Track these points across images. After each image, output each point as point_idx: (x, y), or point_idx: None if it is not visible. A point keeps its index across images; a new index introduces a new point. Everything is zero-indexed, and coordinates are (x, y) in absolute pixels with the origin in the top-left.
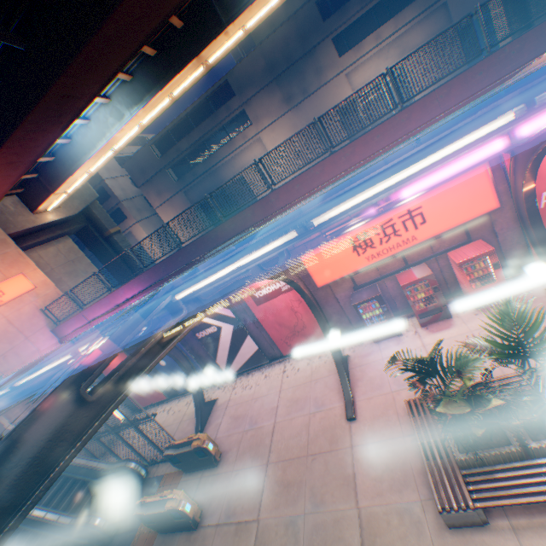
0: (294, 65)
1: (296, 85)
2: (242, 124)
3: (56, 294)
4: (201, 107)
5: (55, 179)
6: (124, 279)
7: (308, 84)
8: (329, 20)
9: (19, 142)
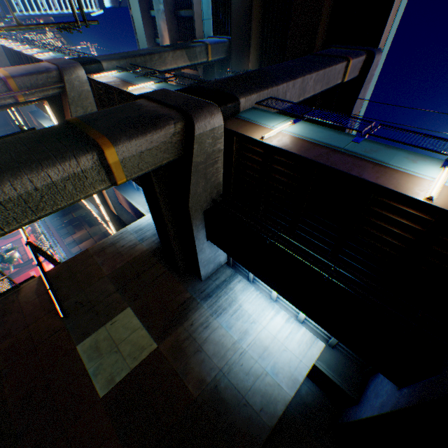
0: None
1: None
2: None
3: None
4: None
5: None
6: (52, 216)
7: None
8: None
9: None
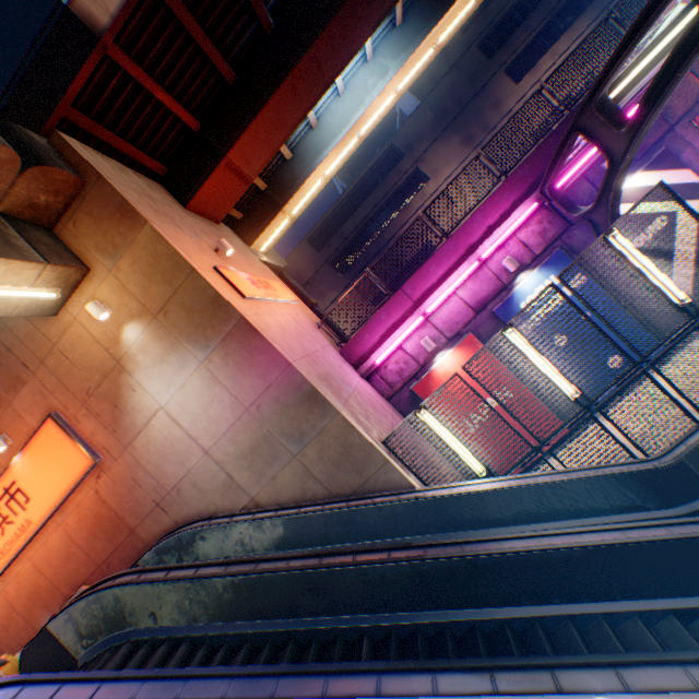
0: (466, 107)
1: (473, 125)
2: (413, 187)
3: (316, 319)
4: (362, 185)
5: (288, 186)
6: None
7: (487, 120)
8: (495, 56)
9: (350, 13)
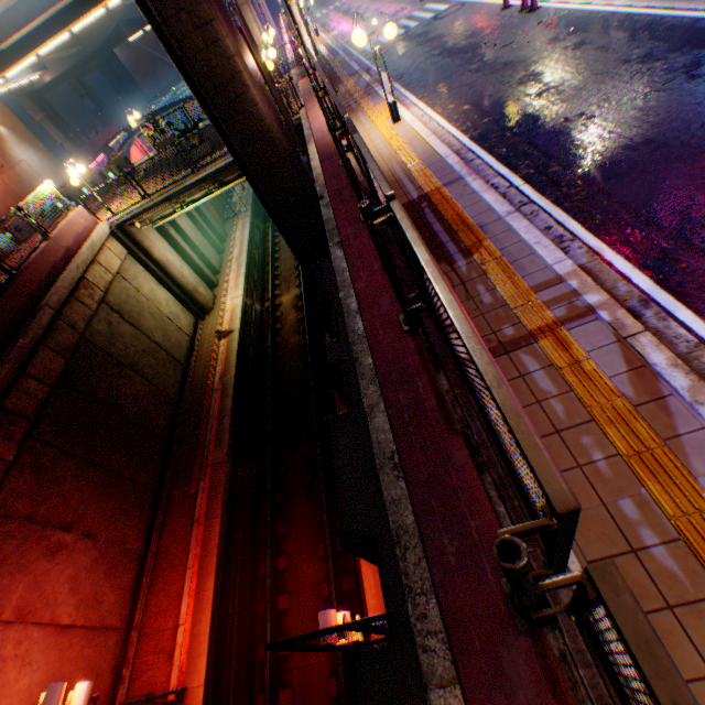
0: None
1: None
2: None
3: None
4: None
5: None
6: None
7: None
8: None
9: None
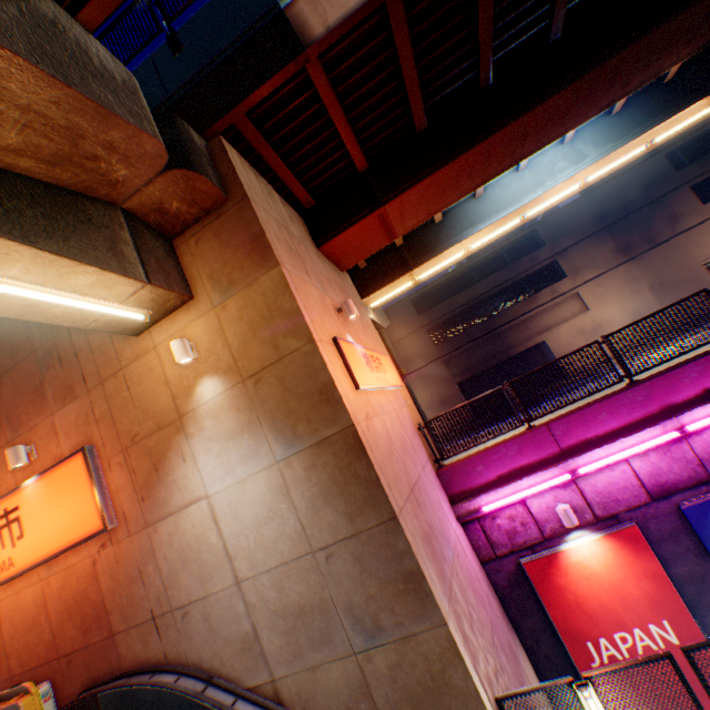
0: (633, 213)
1: (636, 233)
2: (544, 279)
3: (415, 412)
4: (487, 261)
5: (426, 249)
6: None
7: (654, 232)
8: (683, 169)
9: (588, 84)
